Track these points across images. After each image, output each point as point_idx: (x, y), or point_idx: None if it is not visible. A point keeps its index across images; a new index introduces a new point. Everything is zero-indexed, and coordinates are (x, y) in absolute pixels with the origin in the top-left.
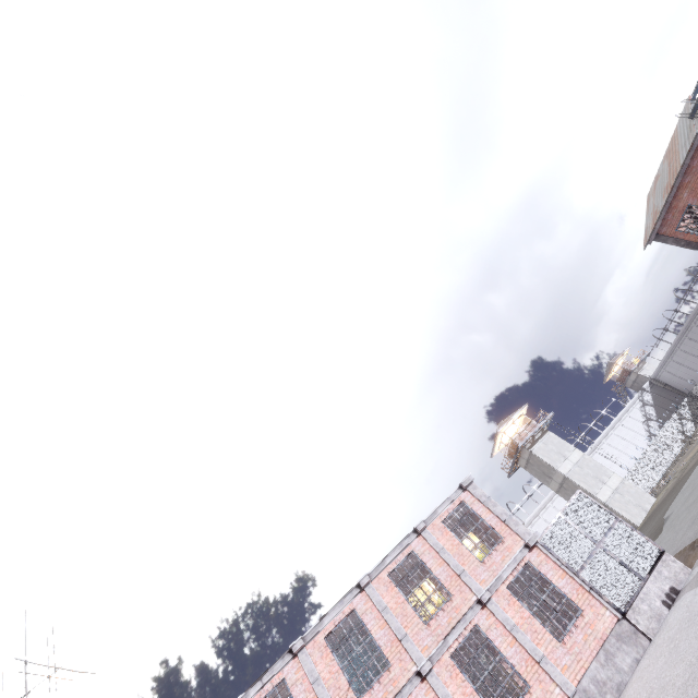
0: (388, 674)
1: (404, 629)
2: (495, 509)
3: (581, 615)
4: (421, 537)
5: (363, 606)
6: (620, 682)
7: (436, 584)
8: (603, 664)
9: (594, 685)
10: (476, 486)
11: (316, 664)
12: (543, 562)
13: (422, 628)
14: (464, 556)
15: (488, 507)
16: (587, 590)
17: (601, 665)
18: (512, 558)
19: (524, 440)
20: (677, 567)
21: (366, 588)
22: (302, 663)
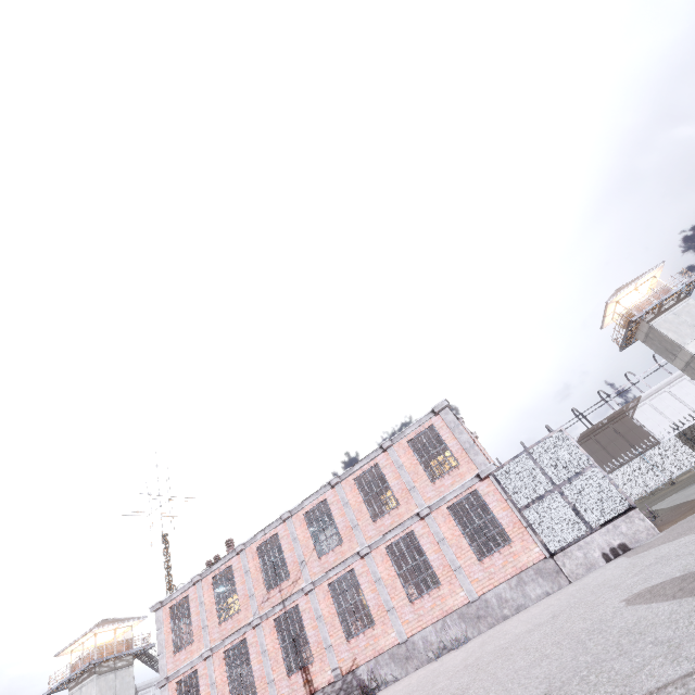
0: (340, 548)
1: (356, 521)
2: (460, 437)
3: (509, 545)
4: (387, 452)
5: (332, 499)
6: (521, 604)
7: None
8: (512, 587)
9: (497, 600)
10: (448, 412)
11: (297, 529)
12: (491, 493)
13: (370, 523)
14: (418, 475)
15: (453, 434)
16: (524, 526)
17: (510, 588)
18: (459, 485)
19: (641, 312)
20: (643, 526)
21: (336, 486)
22: (288, 527)
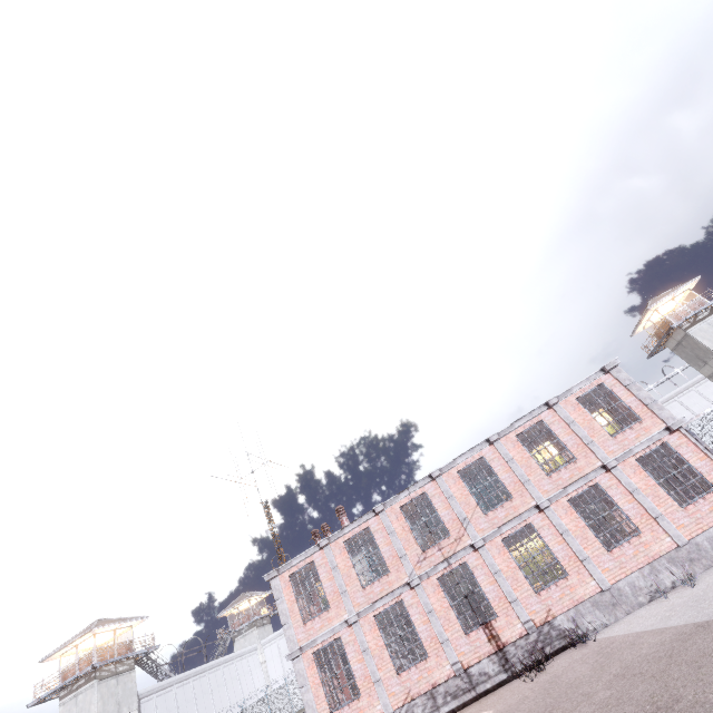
0: (510, 503)
1: (527, 476)
2: (639, 393)
3: None
4: (552, 410)
5: (491, 456)
6: None
7: (558, 447)
8: None
9: (709, 542)
10: (620, 370)
11: (450, 487)
12: (683, 444)
13: (544, 478)
14: (594, 430)
15: (630, 391)
16: None
17: None
18: (647, 438)
19: (681, 319)
20: None
21: (495, 443)
22: (439, 485)
